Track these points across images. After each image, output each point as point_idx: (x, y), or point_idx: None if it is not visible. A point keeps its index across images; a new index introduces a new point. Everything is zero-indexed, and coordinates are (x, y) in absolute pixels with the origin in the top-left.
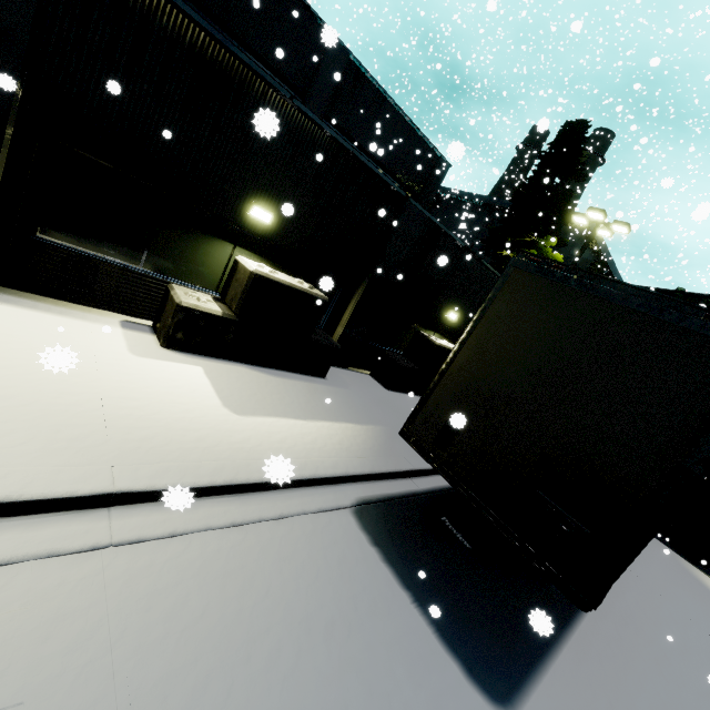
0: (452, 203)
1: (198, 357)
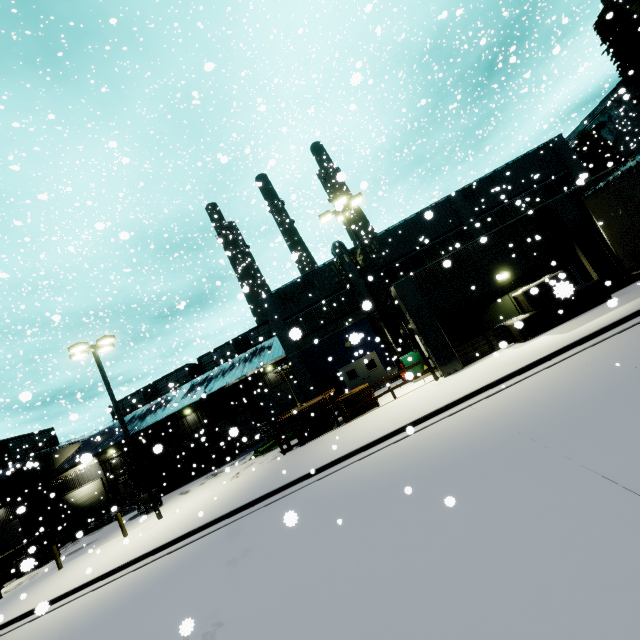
0: (611, 110)
1: (539, 336)
